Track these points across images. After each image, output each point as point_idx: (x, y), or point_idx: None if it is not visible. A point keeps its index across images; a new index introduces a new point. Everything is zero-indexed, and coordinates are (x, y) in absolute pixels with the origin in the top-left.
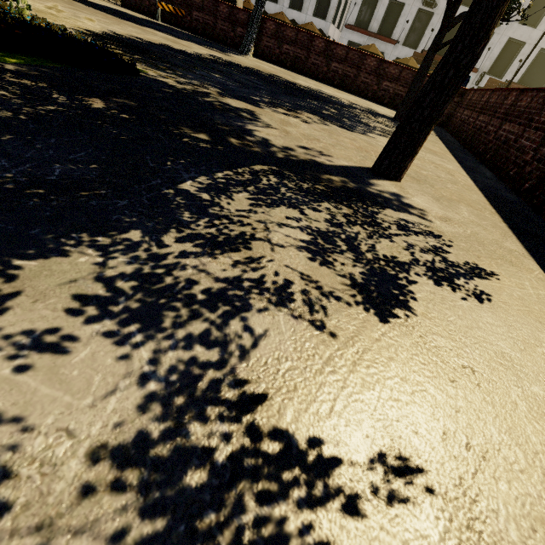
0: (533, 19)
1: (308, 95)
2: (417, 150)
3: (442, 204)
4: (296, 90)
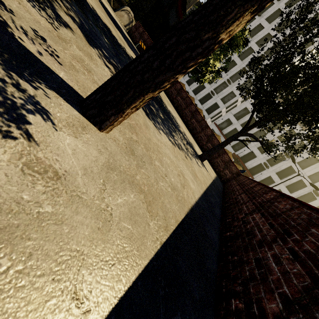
0: (281, 175)
1: (160, 105)
2: (124, 107)
3: (103, 172)
4: (156, 99)
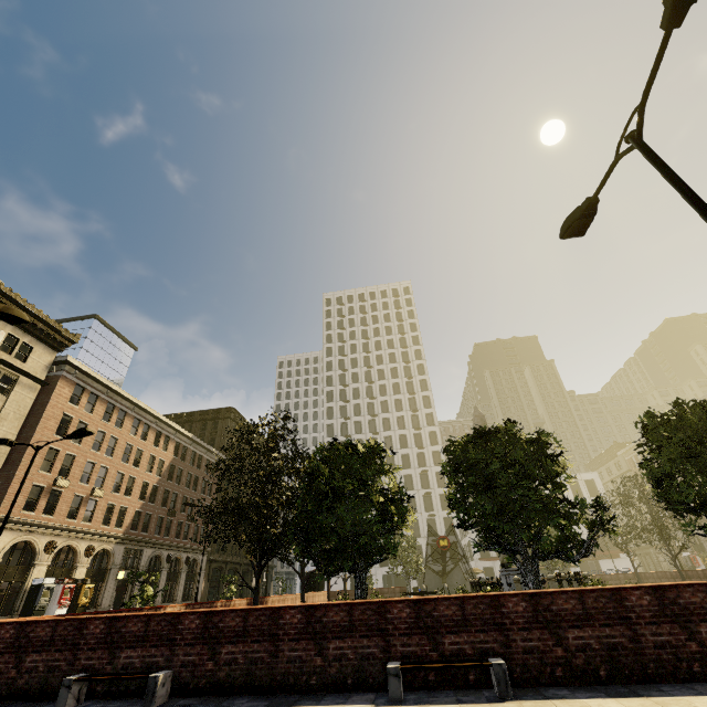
0: None
1: None
2: None
3: None
4: None
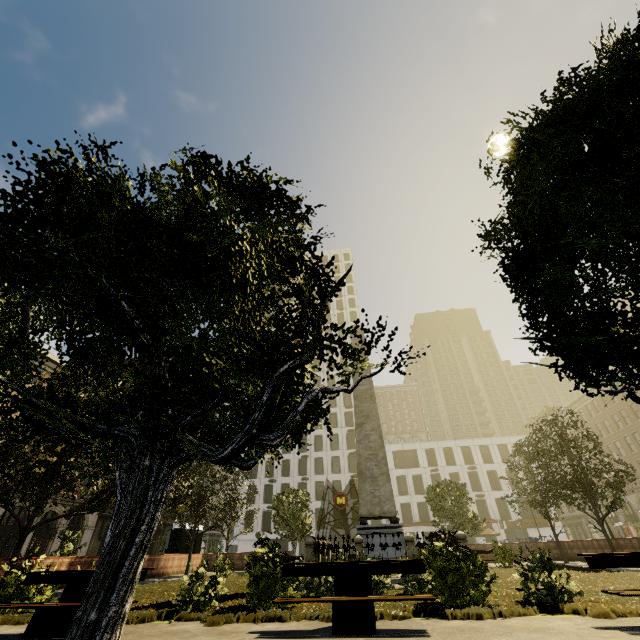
0: (496, 486)
1: None
2: None
3: None
4: None
